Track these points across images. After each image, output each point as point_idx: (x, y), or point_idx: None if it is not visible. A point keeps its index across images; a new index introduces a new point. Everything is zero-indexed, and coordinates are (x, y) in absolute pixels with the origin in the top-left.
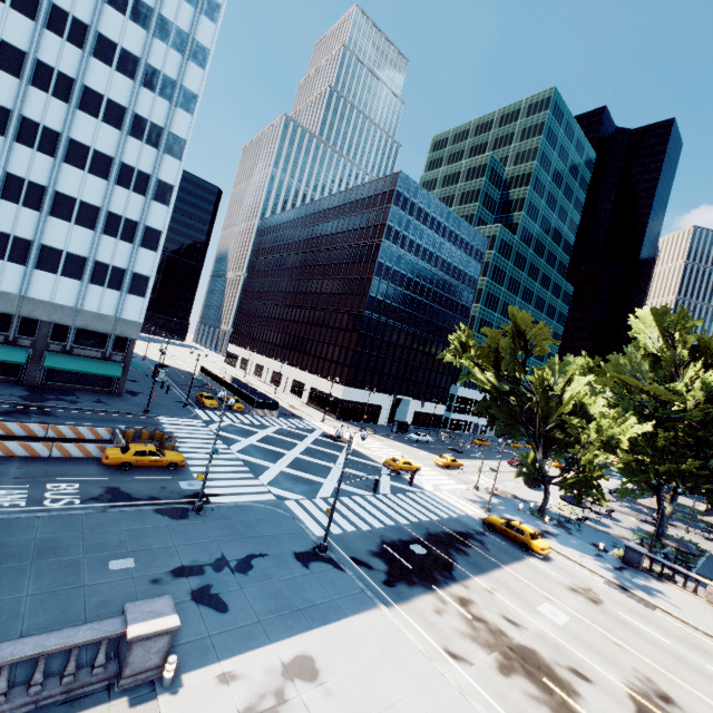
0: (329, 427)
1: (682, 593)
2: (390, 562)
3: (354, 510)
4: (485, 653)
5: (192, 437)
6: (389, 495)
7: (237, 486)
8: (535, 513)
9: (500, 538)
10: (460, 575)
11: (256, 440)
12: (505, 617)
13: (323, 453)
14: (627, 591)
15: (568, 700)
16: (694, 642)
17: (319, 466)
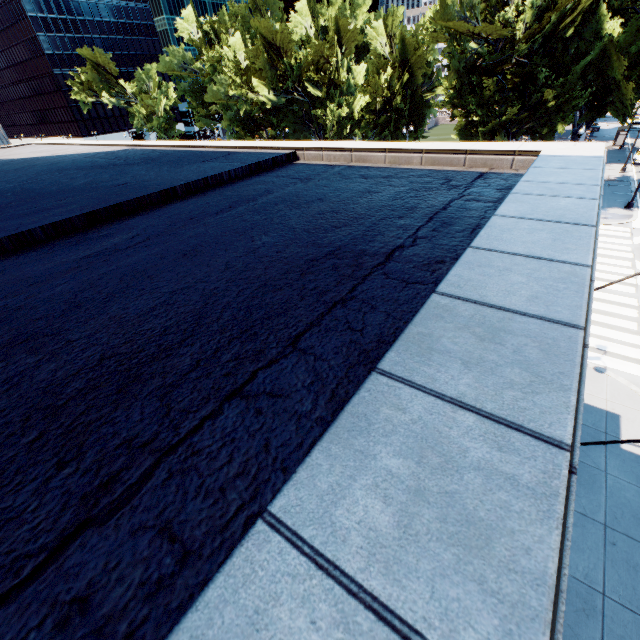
0: None
1: None
2: None
3: None
4: None
5: None
6: None
7: None
8: None
9: None
10: None
11: None
12: None
13: None
14: None
15: None
16: None
17: None
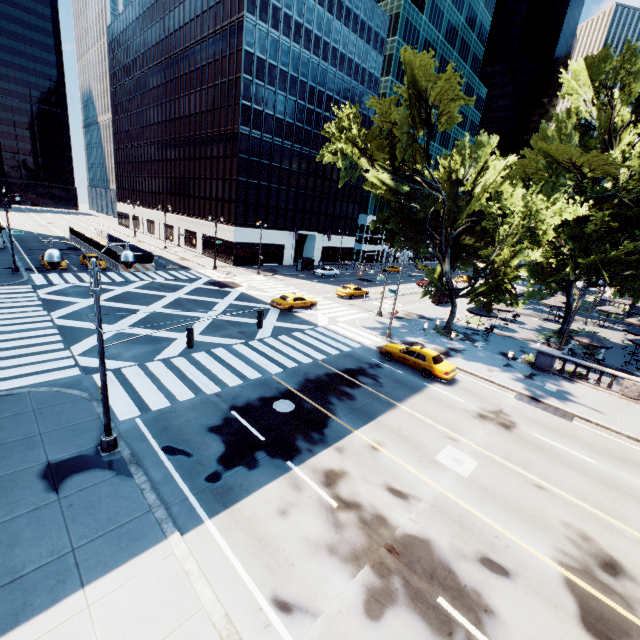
0: (220, 274)
1: (595, 391)
2: (231, 437)
3: (207, 368)
4: (346, 577)
5: None
6: (267, 339)
7: (20, 365)
8: (441, 330)
9: (399, 367)
10: (336, 433)
11: (104, 299)
12: (389, 489)
13: (197, 303)
14: (541, 402)
15: (478, 636)
16: (621, 453)
17: (182, 318)
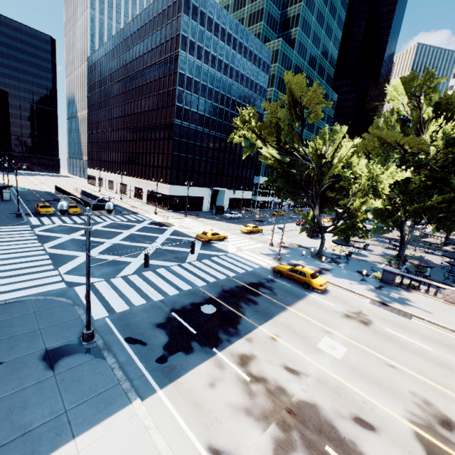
0: (159, 217)
1: (426, 297)
2: (172, 331)
3: (153, 282)
4: (259, 431)
5: (4, 241)
6: (194, 262)
7: (24, 281)
8: (314, 255)
9: (287, 281)
10: (246, 328)
11: (80, 235)
12: (286, 367)
13: (144, 237)
14: (388, 306)
15: None
16: (447, 342)
17: (134, 248)
